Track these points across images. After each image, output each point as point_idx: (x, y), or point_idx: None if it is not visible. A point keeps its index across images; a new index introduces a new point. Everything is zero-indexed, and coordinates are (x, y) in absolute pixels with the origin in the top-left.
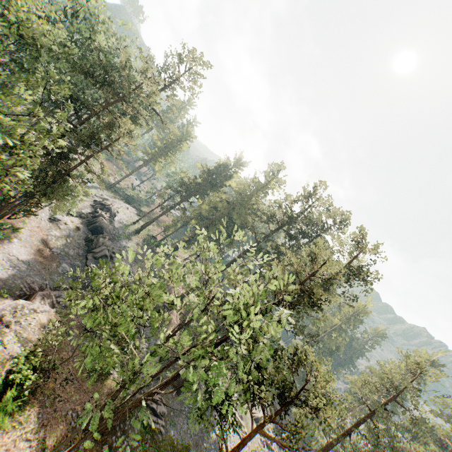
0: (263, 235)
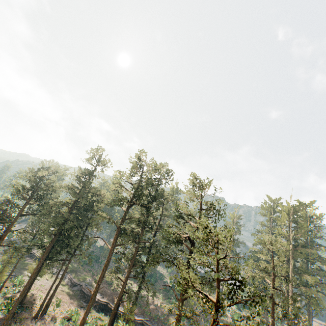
0: (117, 215)
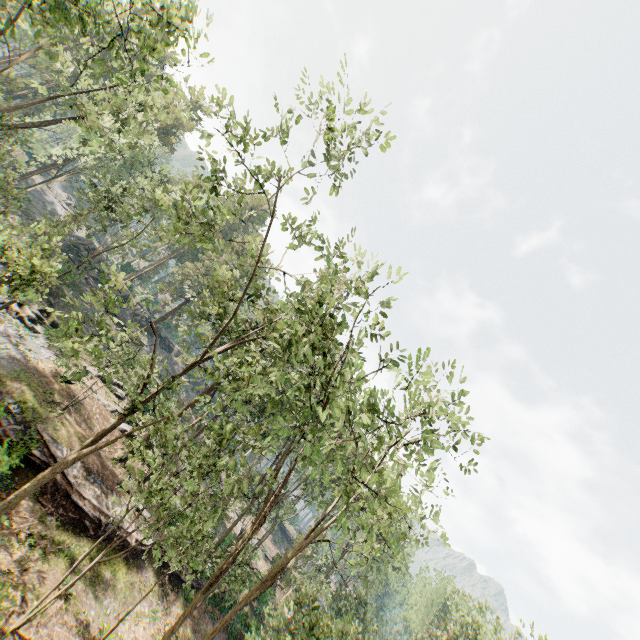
0: None
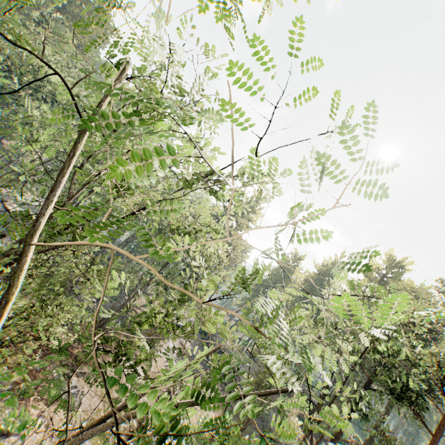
0: None
